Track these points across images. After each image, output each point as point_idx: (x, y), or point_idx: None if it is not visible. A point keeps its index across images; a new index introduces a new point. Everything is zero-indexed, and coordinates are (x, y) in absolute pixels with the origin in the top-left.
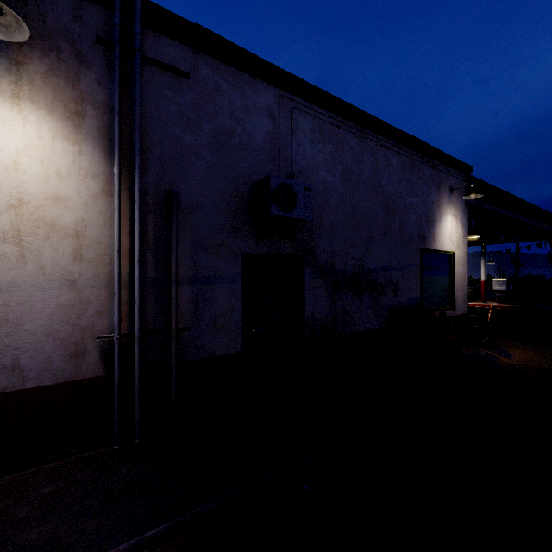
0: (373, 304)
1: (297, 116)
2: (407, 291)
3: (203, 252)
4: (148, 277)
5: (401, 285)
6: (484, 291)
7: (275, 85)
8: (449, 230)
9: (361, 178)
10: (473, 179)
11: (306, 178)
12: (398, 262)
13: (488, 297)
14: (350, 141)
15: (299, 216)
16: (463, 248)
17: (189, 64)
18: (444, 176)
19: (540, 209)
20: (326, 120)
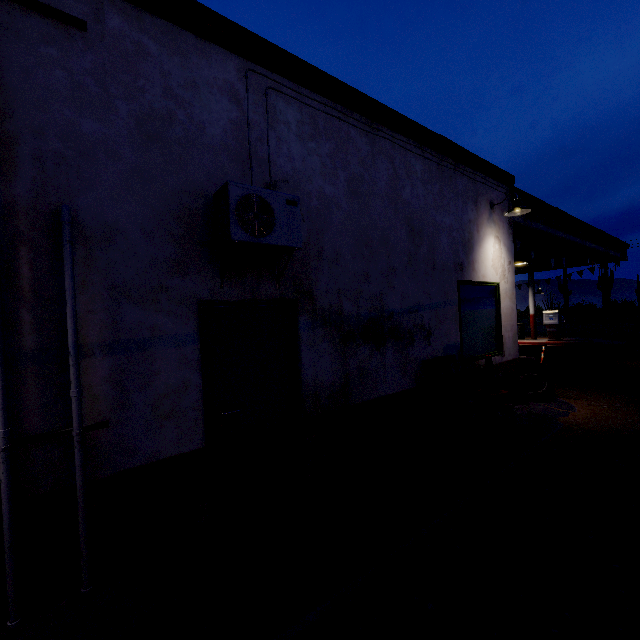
0: (399, 357)
1: (276, 101)
2: (443, 337)
3: (129, 302)
4: (25, 348)
5: (435, 329)
6: (533, 327)
7: (238, 53)
8: (492, 256)
9: (375, 189)
10: (517, 192)
11: (294, 188)
12: (430, 300)
13: (538, 333)
14: (356, 140)
15: (281, 241)
16: (509, 278)
17: (85, 7)
18: (482, 188)
19: (593, 227)
20: (320, 108)
